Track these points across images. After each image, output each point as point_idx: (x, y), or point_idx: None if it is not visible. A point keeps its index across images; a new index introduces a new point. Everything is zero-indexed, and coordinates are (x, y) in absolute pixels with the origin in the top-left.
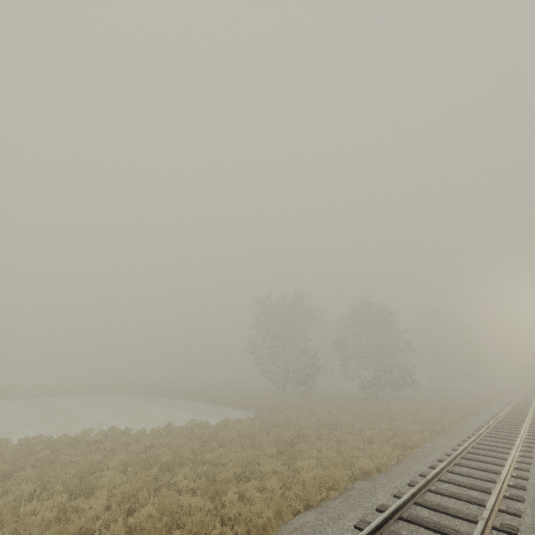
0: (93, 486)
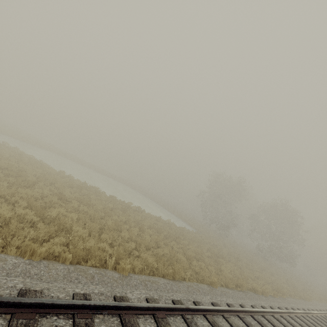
0: (143, 230)
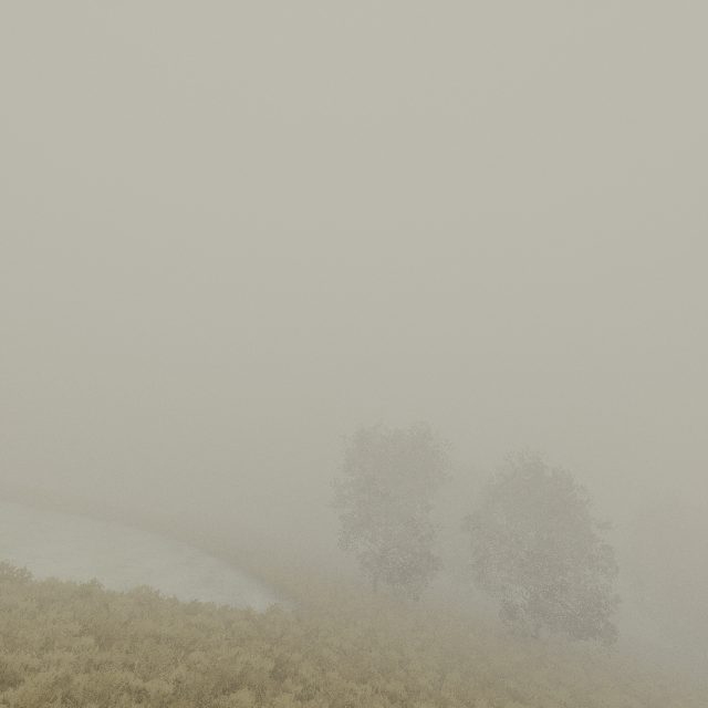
0: None
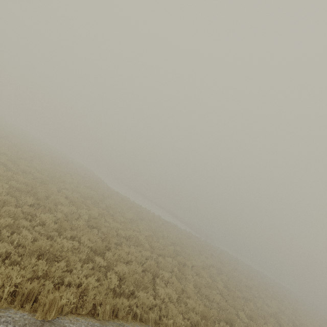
0: None
